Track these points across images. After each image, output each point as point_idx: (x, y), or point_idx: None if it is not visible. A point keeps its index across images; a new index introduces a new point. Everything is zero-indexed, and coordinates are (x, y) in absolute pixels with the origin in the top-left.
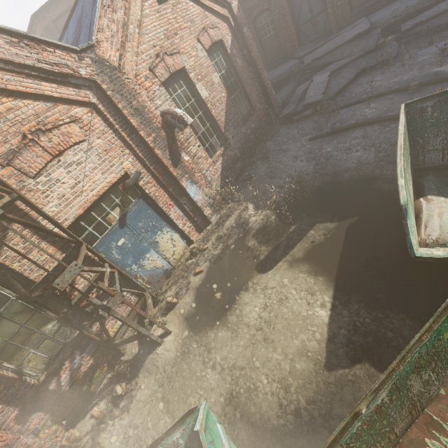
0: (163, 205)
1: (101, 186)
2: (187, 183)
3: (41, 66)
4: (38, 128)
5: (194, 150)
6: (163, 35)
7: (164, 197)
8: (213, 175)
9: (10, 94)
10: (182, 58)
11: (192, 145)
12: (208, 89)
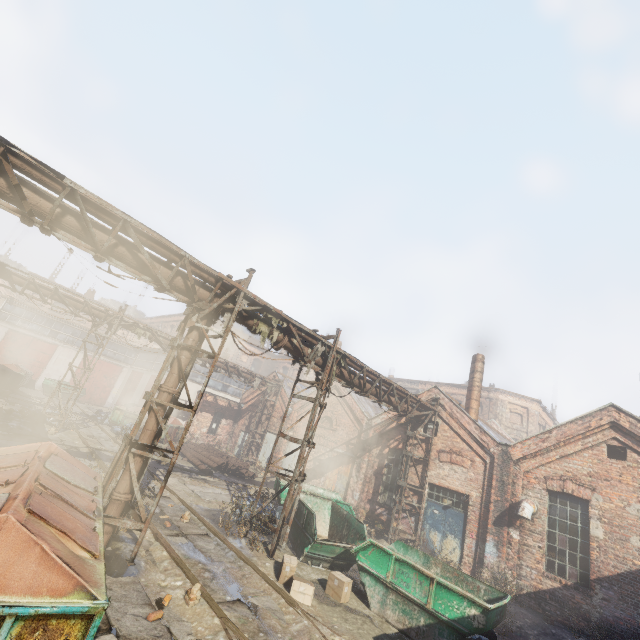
0: (468, 529)
1: (453, 486)
2: (492, 541)
3: (477, 438)
4: (456, 451)
5: (531, 542)
6: (587, 472)
7: (474, 528)
8: (532, 578)
9: (462, 438)
10: (594, 494)
11: (533, 539)
12: (610, 536)
